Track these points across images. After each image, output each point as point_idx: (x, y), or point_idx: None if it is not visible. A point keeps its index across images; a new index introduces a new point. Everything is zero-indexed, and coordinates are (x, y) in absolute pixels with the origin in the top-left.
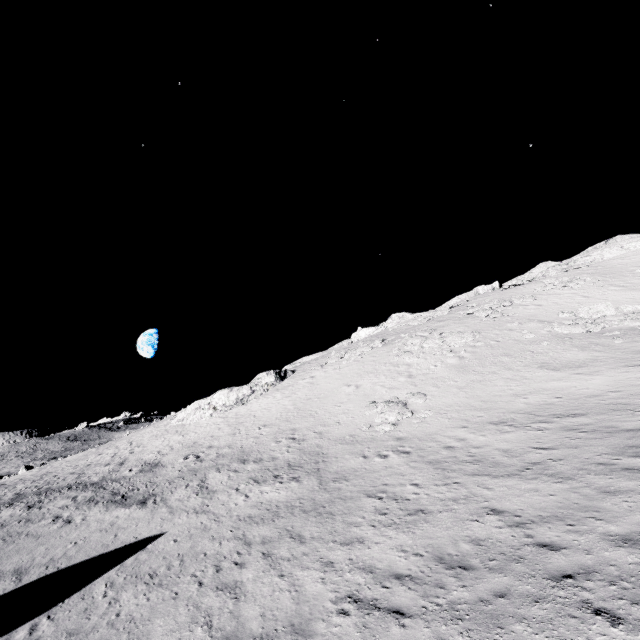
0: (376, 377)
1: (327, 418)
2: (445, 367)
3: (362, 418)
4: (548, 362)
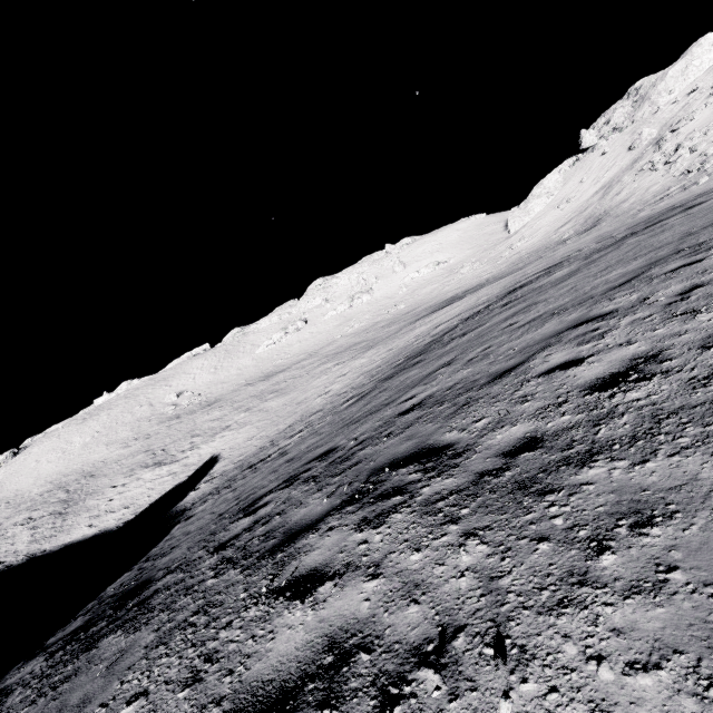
0: (52, 454)
1: (6, 487)
2: (81, 445)
3: (19, 485)
4: (112, 440)
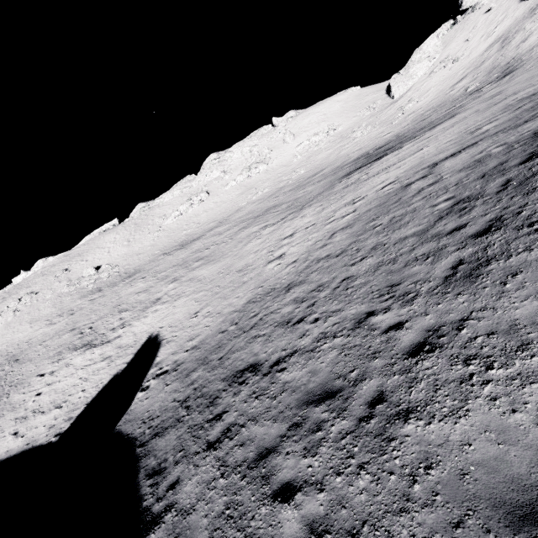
0: None
1: None
2: (4, 324)
3: None
4: (35, 318)
